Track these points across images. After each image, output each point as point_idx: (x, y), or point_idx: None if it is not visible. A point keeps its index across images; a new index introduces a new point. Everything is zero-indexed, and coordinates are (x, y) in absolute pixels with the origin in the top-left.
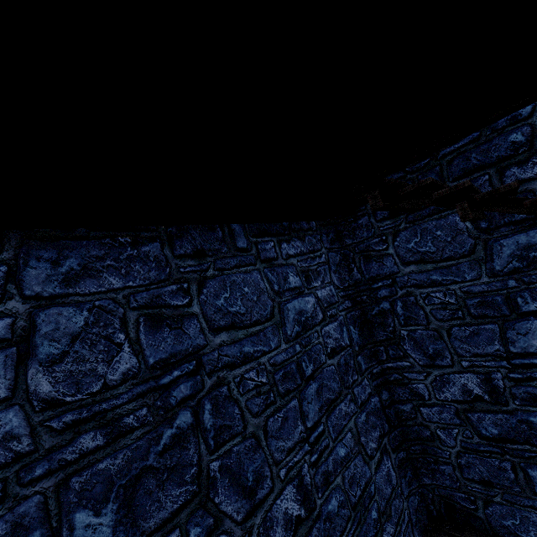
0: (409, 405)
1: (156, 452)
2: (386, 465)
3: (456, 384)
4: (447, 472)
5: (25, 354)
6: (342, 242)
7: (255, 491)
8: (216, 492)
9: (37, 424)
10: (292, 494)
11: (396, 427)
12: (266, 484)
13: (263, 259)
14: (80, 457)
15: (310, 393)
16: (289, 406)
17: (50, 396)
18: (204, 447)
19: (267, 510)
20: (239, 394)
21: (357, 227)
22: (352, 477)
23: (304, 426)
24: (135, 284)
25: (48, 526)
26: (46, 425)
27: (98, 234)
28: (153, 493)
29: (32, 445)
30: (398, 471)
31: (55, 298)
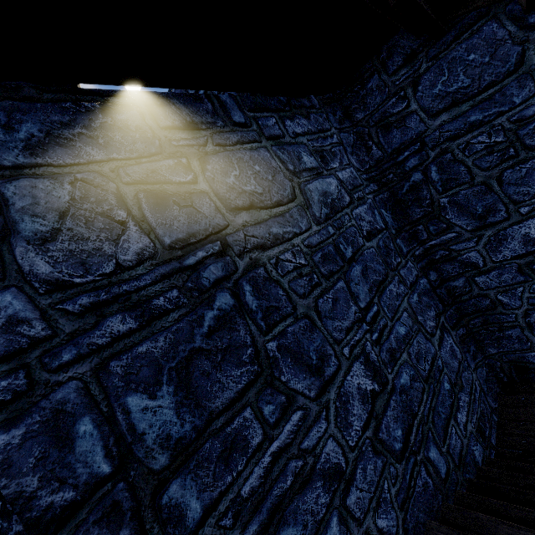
0: (462, 279)
1: (202, 334)
2: (448, 341)
3: (515, 238)
4: (515, 336)
5: (3, 231)
6: (353, 120)
7: (322, 369)
8: (280, 371)
9: (47, 308)
10: (361, 371)
11: (450, 306)
12: (332, 362)
13: (267, 136)
14: (113, 341)
15: (356, 275)
16: (336, 288)
17: (53, 277)
18: (255, 328)
19: (339, 386)
20: (279, 276)
21: (367, 94)
22: (418, 353)
23: (358, 307)
24: (121, 157)
25: (97, 411)
26: (59, 309)
27: (54, 96)
28: (210, 375)
29: (48, 329)
30: (461, 346)
31: (22, 168)
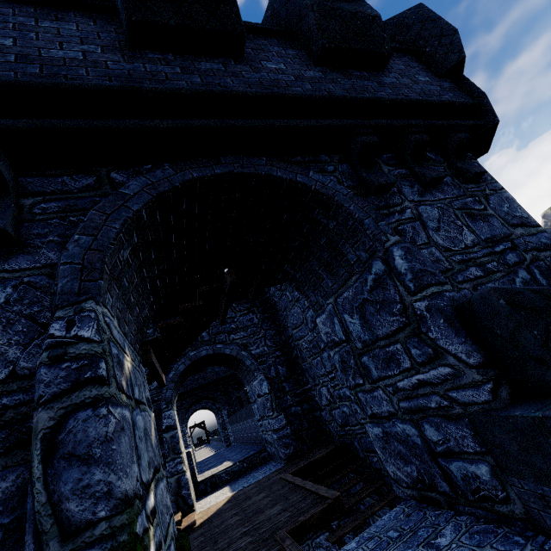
0: None
1: None
2: None
3: None
4: None
5: None
6: None
7: None
8: None
9: None
10: None
11: None
12: None
13: None
14: None
15: None
16: None
17: None
18: None
19: None
20: None
21: None
22: None
23: None
24: None
25: None
26: None
27: None
28: None
29: None
30: None
31: None
